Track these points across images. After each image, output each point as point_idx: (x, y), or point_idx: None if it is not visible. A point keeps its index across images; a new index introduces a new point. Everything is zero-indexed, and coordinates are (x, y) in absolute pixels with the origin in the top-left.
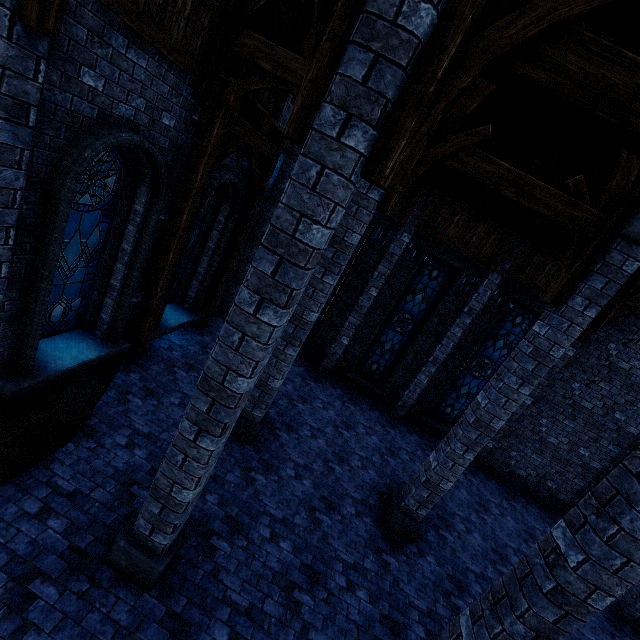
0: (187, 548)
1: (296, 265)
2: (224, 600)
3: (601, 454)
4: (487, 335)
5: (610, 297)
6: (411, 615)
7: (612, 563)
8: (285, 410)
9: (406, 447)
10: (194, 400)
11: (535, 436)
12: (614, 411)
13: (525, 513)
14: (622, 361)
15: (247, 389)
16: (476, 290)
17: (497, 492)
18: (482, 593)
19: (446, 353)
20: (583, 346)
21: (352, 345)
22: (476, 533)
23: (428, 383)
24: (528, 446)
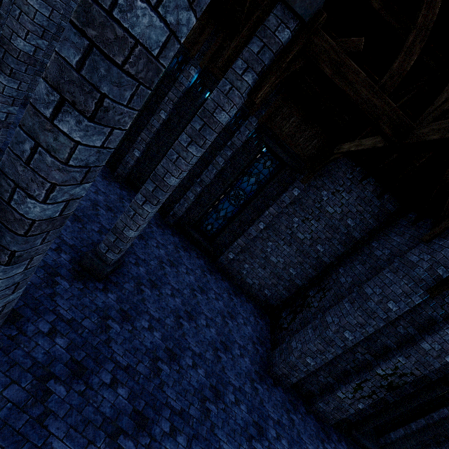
0: None
1: None
2: None
3: (303, 274)
4: (245, 172)
5: (264, 64)
6: (46, 316)
7: (23, 149)
8: None
9: (160, 240)
10: None
11: (262, 254)
12: (317, 243)
13: (239, 305)
14: (329, 206)
15: None
16: (239, 129)
17: (224, 288)
18: (147, 328)
19: (210, 177)
20: (306, 189)
21: (144, 160)
22: (179, 299)
23: (196, 202)
24: (257, 261)
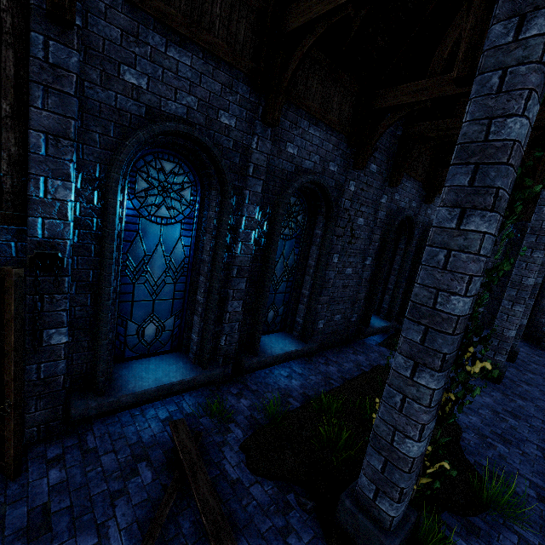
0: (505, 381)
1: (544, 236)
2: (539, 399)
3: None
4: None
5: None
6: None
7: None
8: (526, 357)
9: None
10: (508, 292)
11: None
12: None
13: None
14: None
15: (532, 284)
16: None
17: None
18: None
19: None
20: None
21: None
22: None
23: None
24: None
